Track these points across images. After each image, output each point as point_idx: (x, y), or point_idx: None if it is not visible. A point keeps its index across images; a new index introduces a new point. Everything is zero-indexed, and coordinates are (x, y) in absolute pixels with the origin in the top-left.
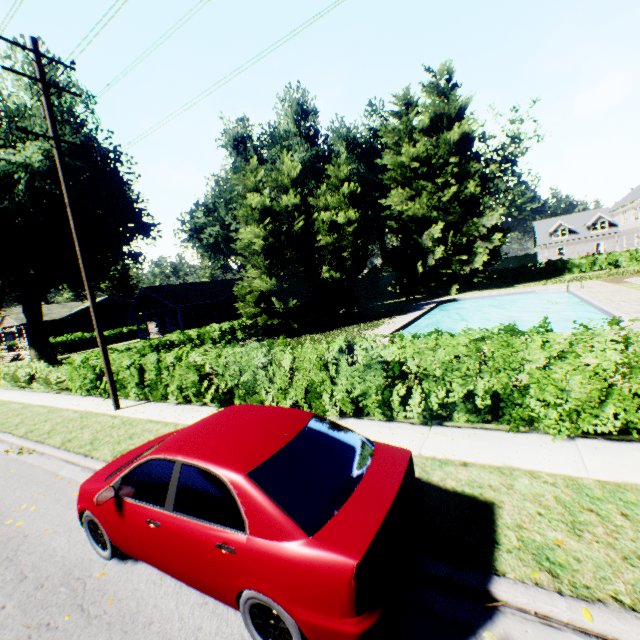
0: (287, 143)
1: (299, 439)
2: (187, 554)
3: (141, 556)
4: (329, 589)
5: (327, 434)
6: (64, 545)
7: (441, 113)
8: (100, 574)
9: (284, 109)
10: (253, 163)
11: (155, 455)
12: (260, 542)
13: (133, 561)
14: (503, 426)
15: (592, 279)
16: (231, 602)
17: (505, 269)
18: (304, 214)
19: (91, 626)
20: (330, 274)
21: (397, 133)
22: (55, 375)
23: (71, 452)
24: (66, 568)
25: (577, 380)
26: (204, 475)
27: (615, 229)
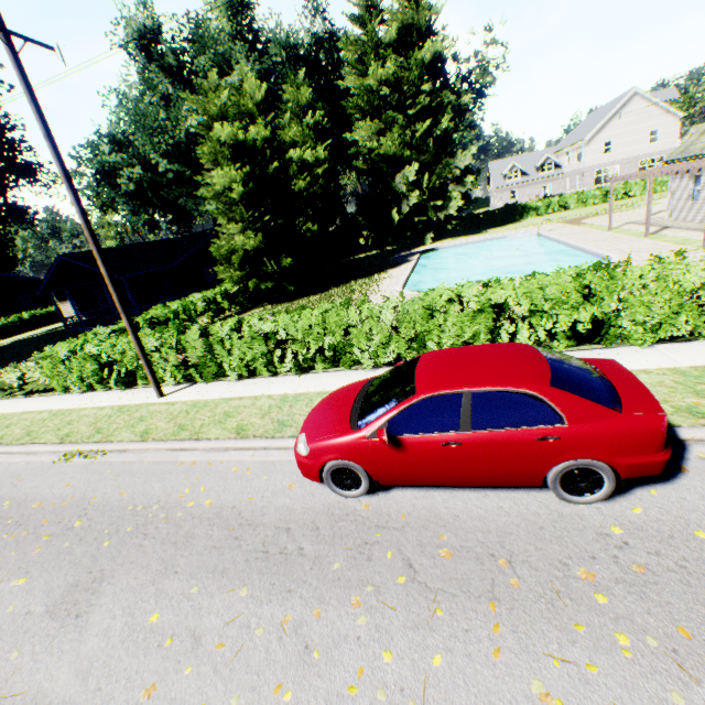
0: (222, 48)
1: (550, 360)
2: (496, 456)
3: (416, 479)
4: (648, 439)
5: (557, 356)
6: (292, 502)
7: (410, 24)
8: (364, 507)
9: None
10: (212, 79)
11: (431, 394)
12: (581, 426)
13: (383, 492)
14: (594, 346)
15: (553, 222)
16: (533, 480)
17: (471, 215)
18: (277, 152)
19: (408, 532)
20: (306, 227)
21: (361, 46)
22: (10, 376)
23: (170, 441)
24: (322, 513)
25: (661, 300)
26: (504, 396)
27: (560, 171)
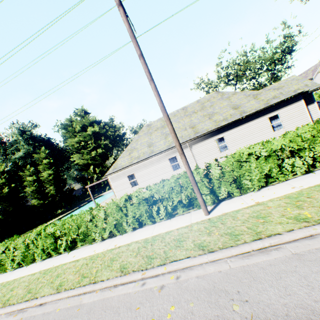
0: (18, 144)
1: None
2: None
3: None
4: None
5: None
6: None
7: (84, 124)
8: None
9: (12, 132)
10: None
11: None
12: None
13: None
14: None
15: None
16: None
17: None
18: (9, 185)
19: None
20: (38, 202)
21: (69, 133)
22: None
23: None
24: None
25: None
26: None
27: None
